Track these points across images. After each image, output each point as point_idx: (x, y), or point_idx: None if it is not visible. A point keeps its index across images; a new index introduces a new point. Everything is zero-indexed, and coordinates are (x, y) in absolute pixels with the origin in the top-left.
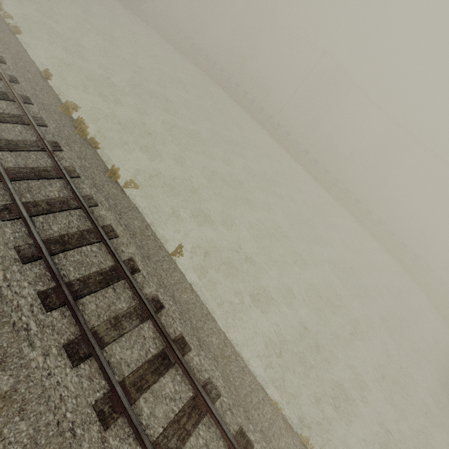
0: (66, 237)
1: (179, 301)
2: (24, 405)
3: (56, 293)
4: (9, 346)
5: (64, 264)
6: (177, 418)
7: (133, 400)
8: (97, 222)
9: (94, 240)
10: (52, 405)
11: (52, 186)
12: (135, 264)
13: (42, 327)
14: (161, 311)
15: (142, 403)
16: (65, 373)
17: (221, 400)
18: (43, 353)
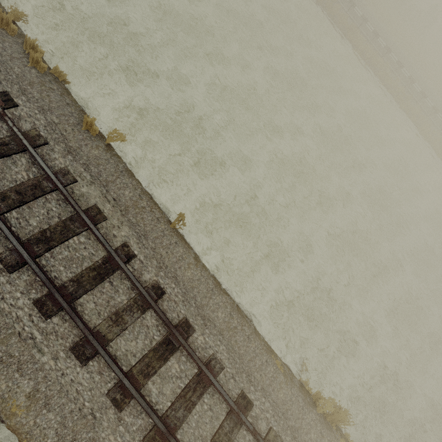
0: (48, 232)
1: (183, 280)
2: (47, 400)
3: (51, 300)
4: (21, 355)
5: (53, 264)
6: (183, 393)
7: (142, 386)
8: (78, 207)
9: (80, 229)
10: (71, 397)
11: (18, 166)
12: (130, 250)
13: (46, 334)
14: (163, 297)
15: (150, 385)
16: (77, 372)
17: (225, 371)
18: (53, 357)
